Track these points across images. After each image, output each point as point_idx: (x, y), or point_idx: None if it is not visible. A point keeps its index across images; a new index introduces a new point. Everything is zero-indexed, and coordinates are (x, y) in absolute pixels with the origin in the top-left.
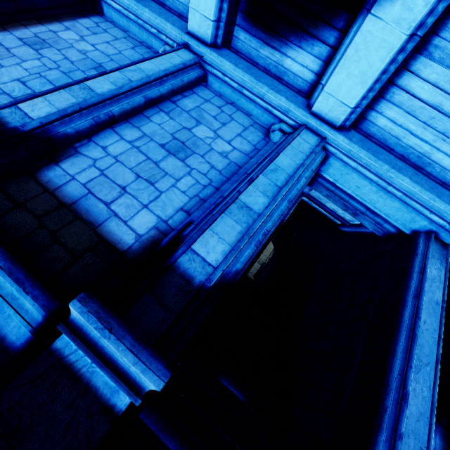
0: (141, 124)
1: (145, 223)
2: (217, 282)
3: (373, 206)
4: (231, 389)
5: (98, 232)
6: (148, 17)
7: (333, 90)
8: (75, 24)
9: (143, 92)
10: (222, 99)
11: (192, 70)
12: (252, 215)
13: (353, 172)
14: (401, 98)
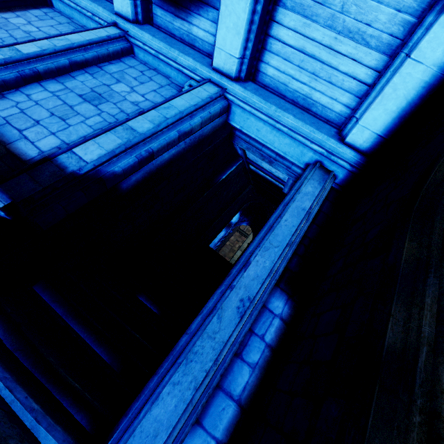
0: (66, 81)
1: (50, 144)
2: (92, 176)
3: (273, 146)
4: (147, 304)
5: (7, 147)
6: (85, 4)
7: (221, 44)
8: (26, 13)
9: (68, 56)
10: (146, 66)
11: (118, 42)
12: (134, 134)
13: (250, 116)
14: (277, 47)
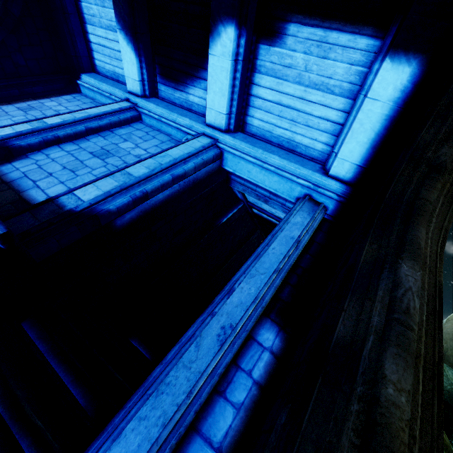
0: (81, 143)
1: (58, 191)
2: (87, 213)
3: (264, 185)
4: (139, 348)
5: (20, 195)
6: (105, 88)
7: (211, 105)
8: (59, 98)
9: (85, 124)
10: (151, 128)
11: (128, 112)
12: (130, 178)
13: (241, 160)
14: (258, 103)
